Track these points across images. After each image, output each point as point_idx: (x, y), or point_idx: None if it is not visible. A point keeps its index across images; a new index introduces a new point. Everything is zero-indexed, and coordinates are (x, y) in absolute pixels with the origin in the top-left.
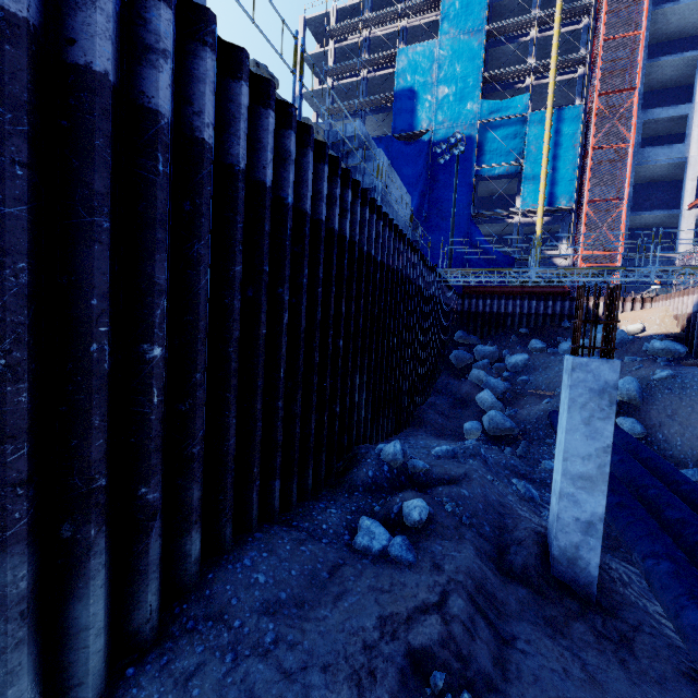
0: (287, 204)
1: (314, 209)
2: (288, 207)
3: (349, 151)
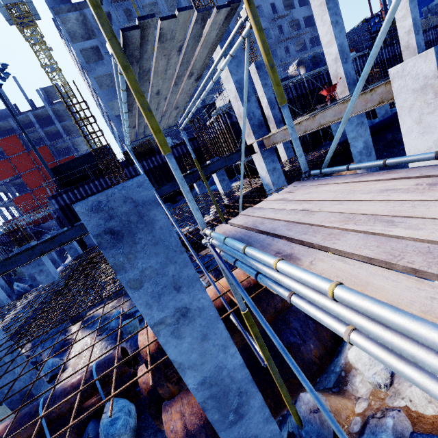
0: (433, 39)
1: (436, 36)
2: (433, 40)
3: (437, 7)
